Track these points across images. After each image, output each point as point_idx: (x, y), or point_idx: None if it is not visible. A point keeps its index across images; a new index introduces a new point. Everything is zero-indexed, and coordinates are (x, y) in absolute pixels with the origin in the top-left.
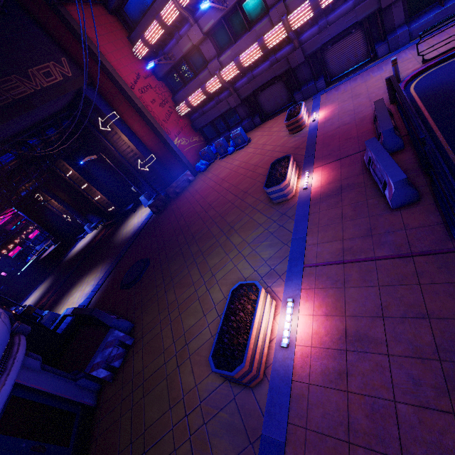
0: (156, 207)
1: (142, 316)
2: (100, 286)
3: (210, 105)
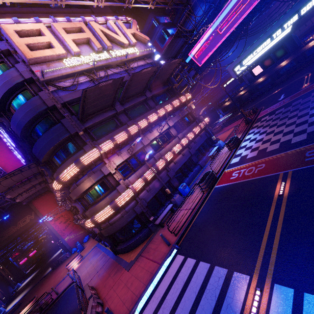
0: (53, 266)
1: None
2: (15, 304)
3: None
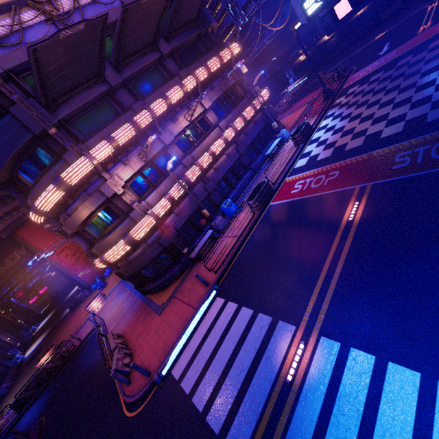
0: (71, 307)
1: (10, 390)
2: (34, 350)
3: None
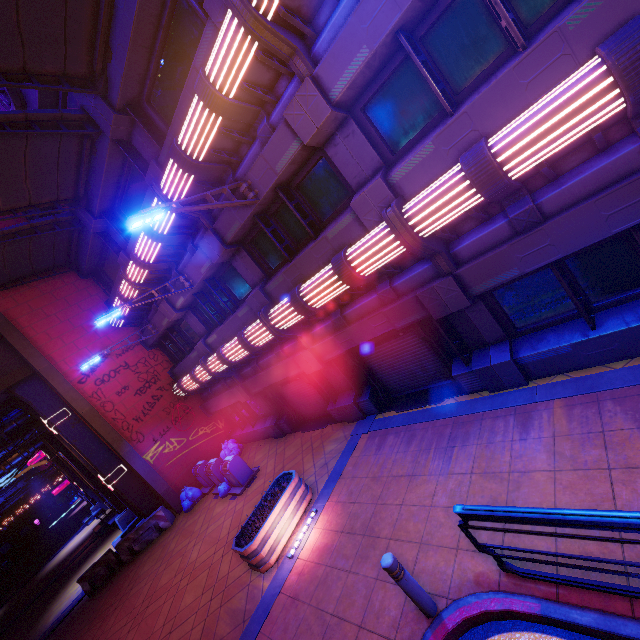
0: (91, 579)
1: None
2: None
3: (219, 387)
